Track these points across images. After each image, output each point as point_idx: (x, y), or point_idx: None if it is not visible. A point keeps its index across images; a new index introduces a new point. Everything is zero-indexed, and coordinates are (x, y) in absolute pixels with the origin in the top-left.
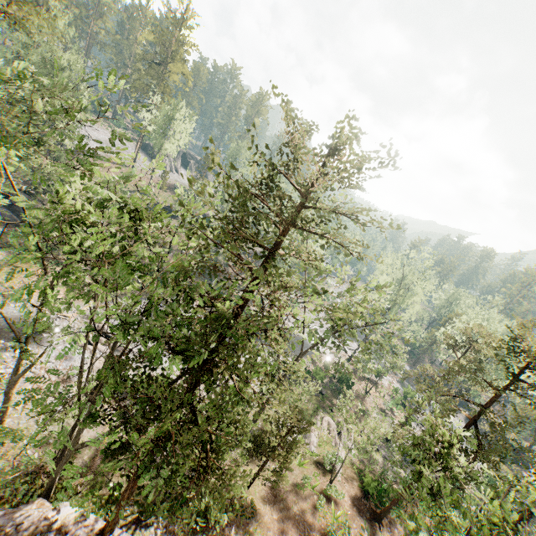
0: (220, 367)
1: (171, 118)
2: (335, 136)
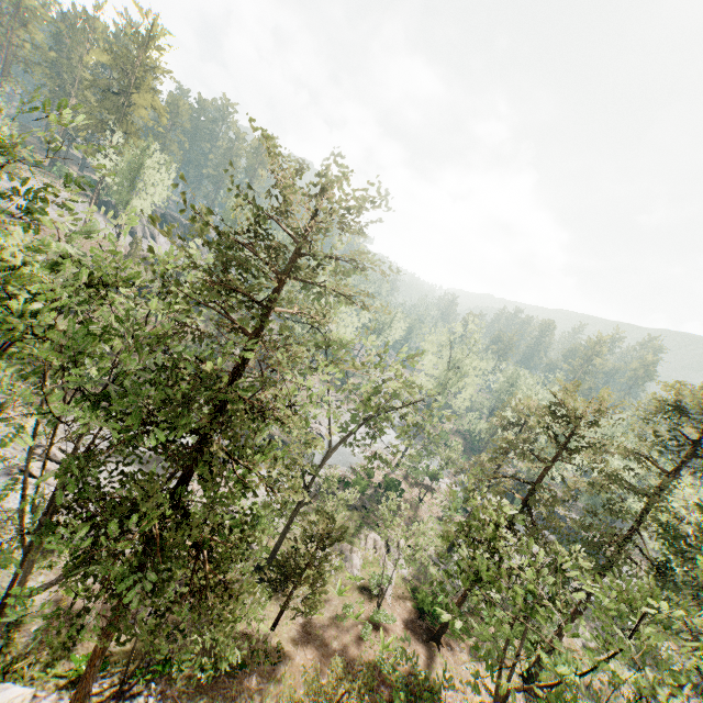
0: (213, 447)
1: (139, 166)
2: (322, 175)
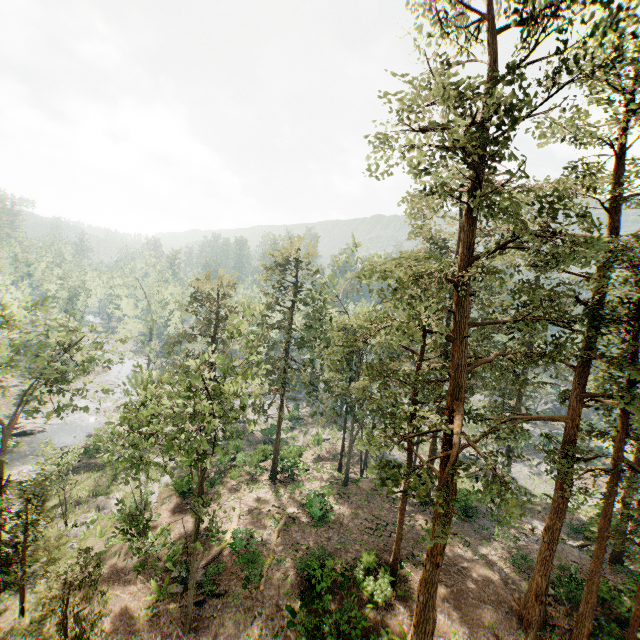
0: None
1: None
2: None
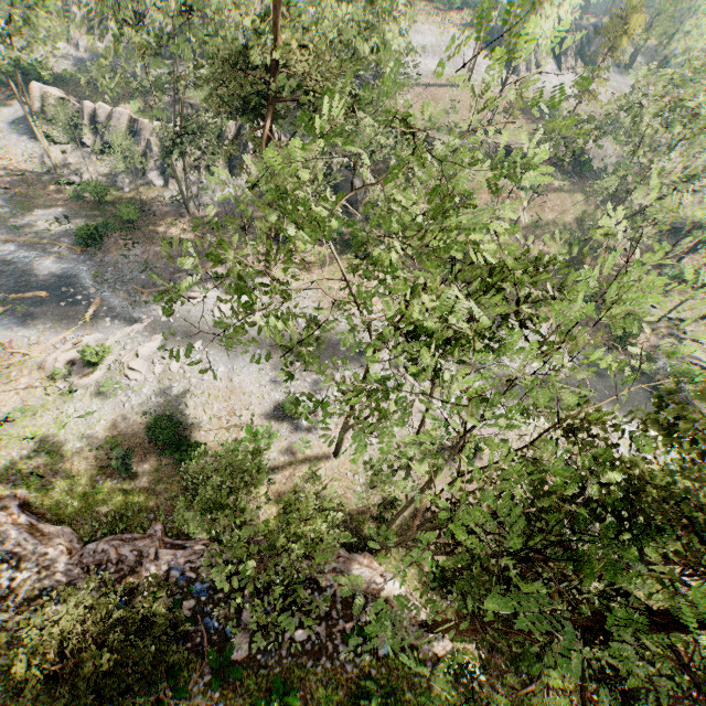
0: None
1: None
2: None
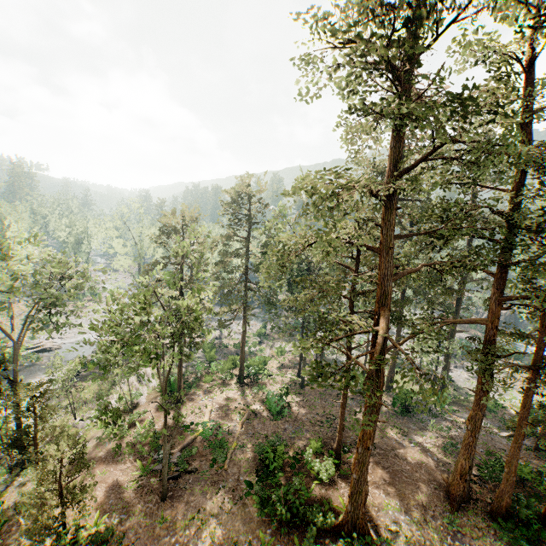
0: None
1: None
2: None
